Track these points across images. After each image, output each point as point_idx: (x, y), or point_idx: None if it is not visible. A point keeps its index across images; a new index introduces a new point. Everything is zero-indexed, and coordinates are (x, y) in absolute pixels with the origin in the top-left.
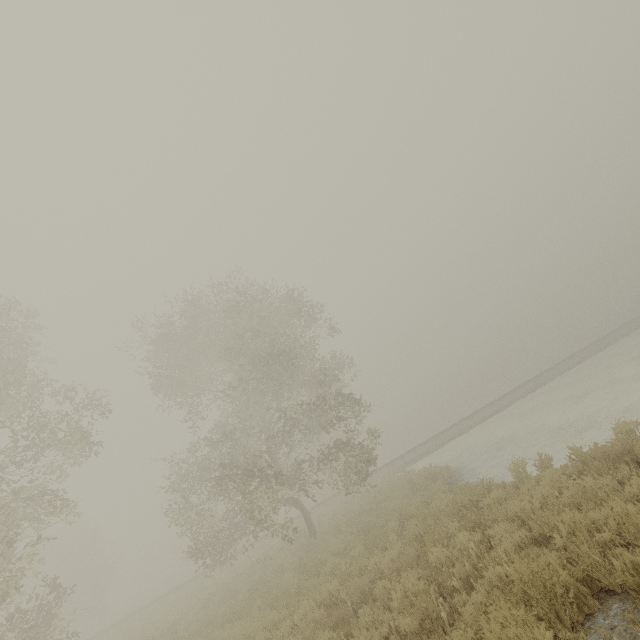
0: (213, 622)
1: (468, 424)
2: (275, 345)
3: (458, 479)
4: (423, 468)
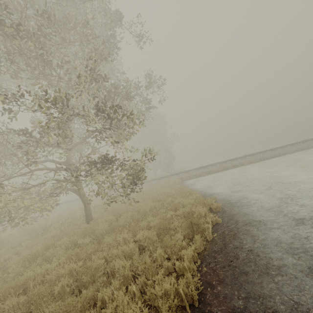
0: None
1: (250, 159)
2: None
3: (224, 245)
4: (196, 195)
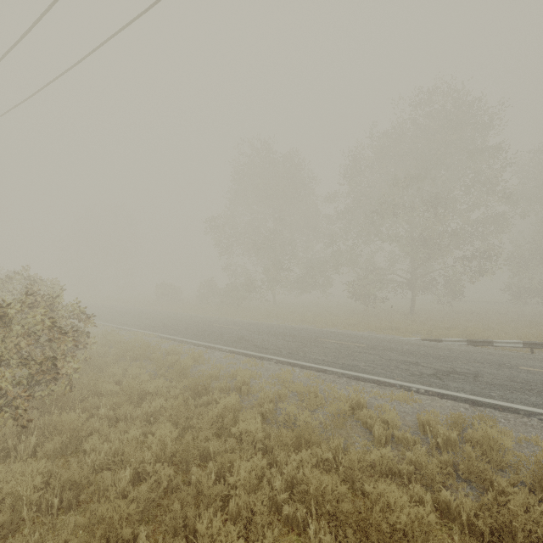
0: None
1: None
2: None
3: None
4: None
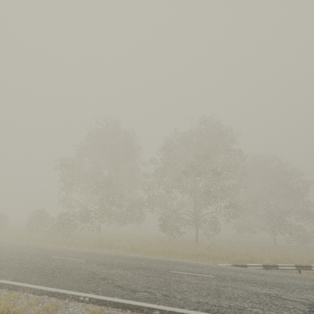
0: (269, 247)
1: None
2: (297, 188)
3: None
4: None
